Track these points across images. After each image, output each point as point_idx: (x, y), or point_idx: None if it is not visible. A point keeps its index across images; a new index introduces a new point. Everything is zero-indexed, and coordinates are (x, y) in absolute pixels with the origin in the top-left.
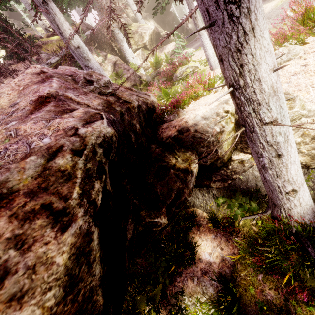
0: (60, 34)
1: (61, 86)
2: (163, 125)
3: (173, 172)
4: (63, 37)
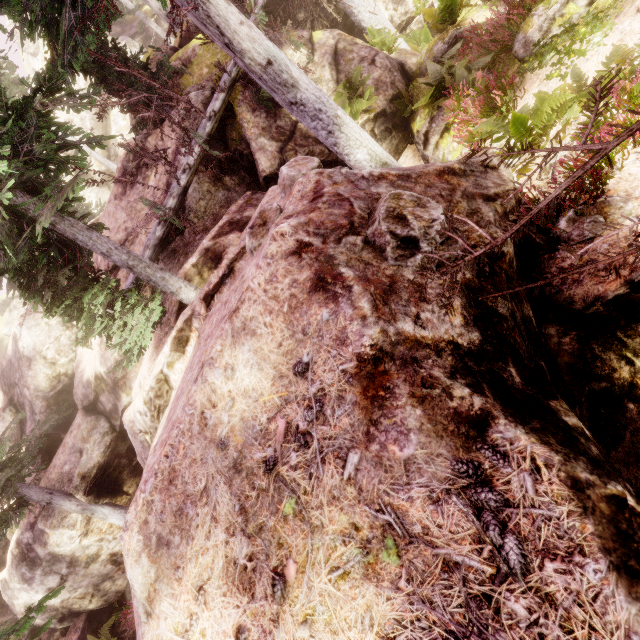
0: (227, 47)
1: (374, 300)
2: (559, 255)
3: (636, 411)
4: (235, 52)
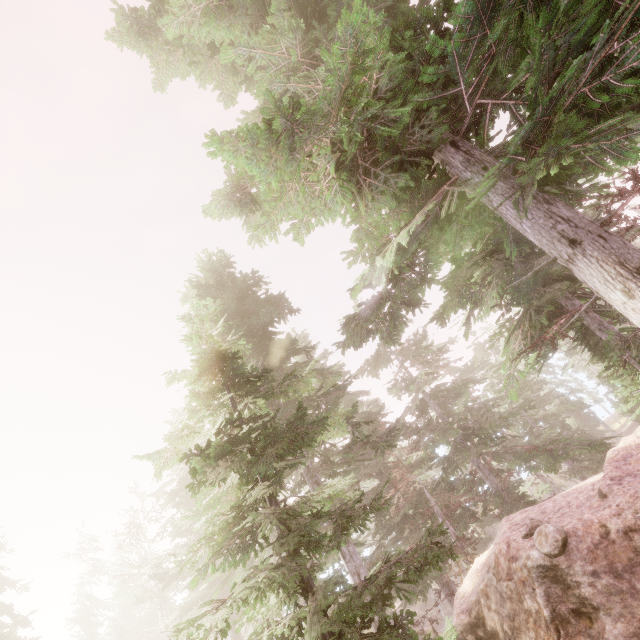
0: None
1: (483, 589)
2: None
3: None
4: None
